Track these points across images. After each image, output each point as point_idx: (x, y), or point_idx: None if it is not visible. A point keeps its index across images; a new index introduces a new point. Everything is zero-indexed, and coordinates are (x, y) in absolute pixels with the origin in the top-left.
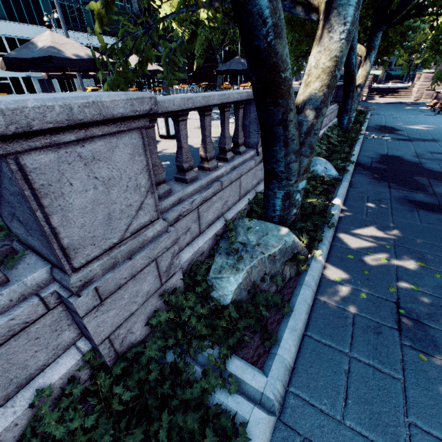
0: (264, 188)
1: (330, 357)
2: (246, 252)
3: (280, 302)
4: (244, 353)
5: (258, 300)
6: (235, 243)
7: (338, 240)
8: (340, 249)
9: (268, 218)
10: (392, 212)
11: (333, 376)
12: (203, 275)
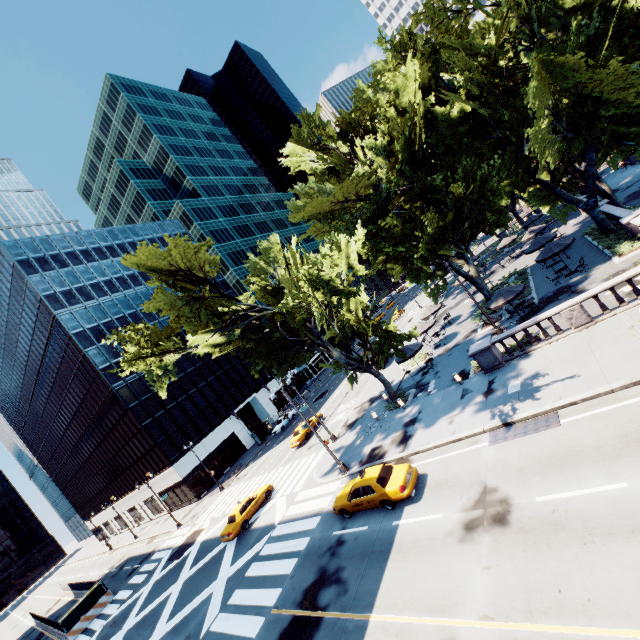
0: None
1: None
2: None
3: None
4: None
5: None
6: None
7: None
8: None
9: None
10: None
11: None
12: None
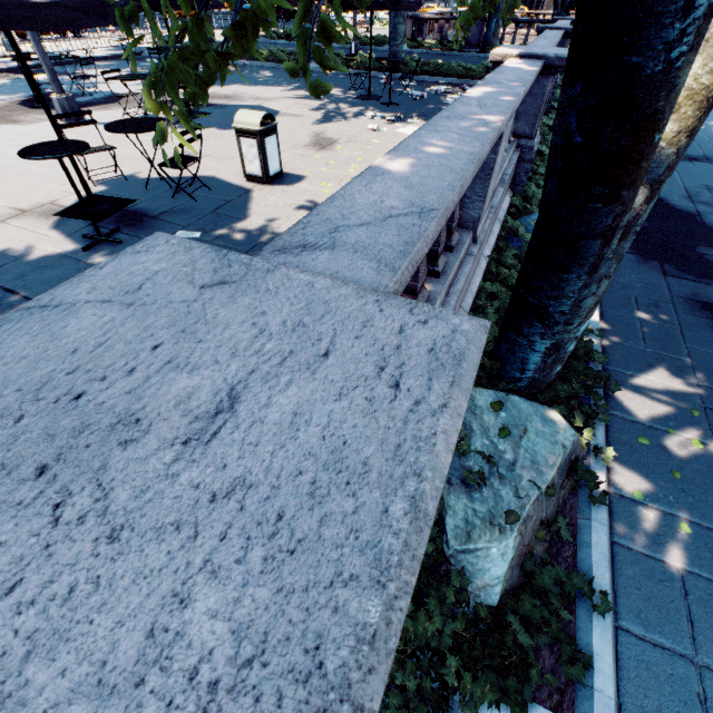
0: (503, 327)
1: (669, 671)
2: (501, 479)
3: (586, 591)
4: (535, 689)
5: (542, 582)
6: (472, 455)
7: (615, 404)
8: (622, 425)
9: (505, 379)
10: (683, 332)
11: (685, 712)
12: (434, 541)
